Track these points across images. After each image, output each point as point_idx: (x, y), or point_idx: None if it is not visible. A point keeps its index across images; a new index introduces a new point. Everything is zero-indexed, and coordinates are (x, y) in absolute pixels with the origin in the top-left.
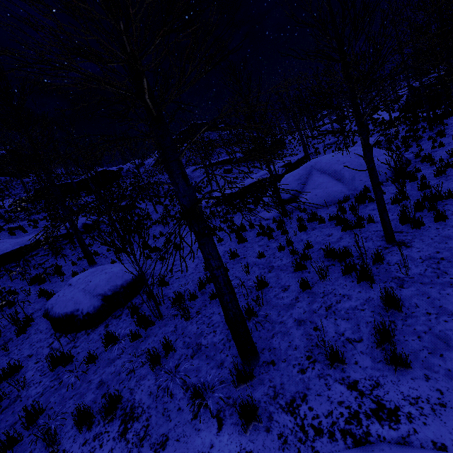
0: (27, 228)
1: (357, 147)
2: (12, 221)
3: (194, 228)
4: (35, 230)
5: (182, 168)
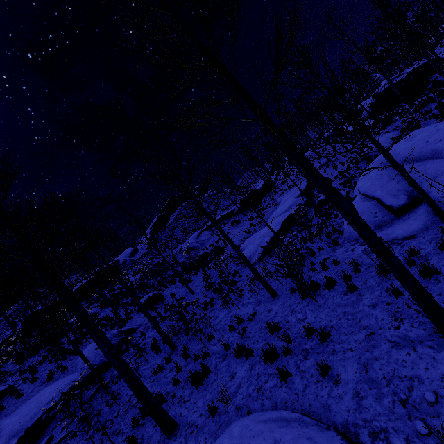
0: (21, 386)
1: (417, 130)
2: None
3: None
4: (34, 386)
5: None
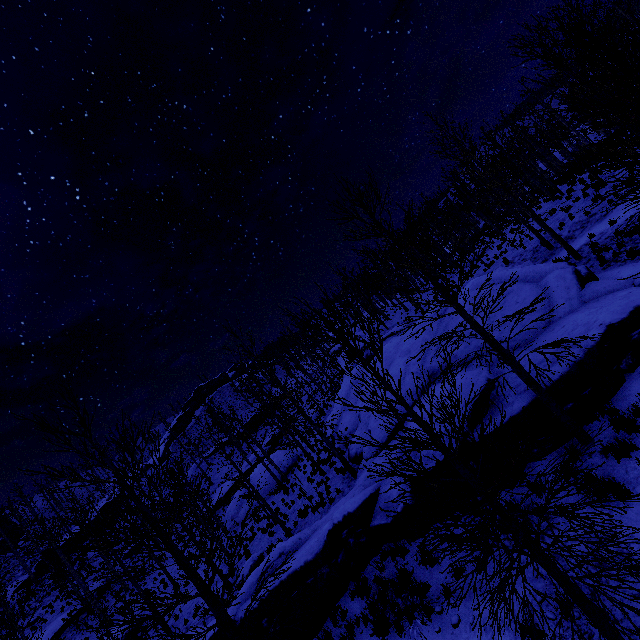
0: (45, 616)
1: (277, 451)
2: (26, 615)
3: (143, 598)
4: (53, 615)
5: (136, 583)
